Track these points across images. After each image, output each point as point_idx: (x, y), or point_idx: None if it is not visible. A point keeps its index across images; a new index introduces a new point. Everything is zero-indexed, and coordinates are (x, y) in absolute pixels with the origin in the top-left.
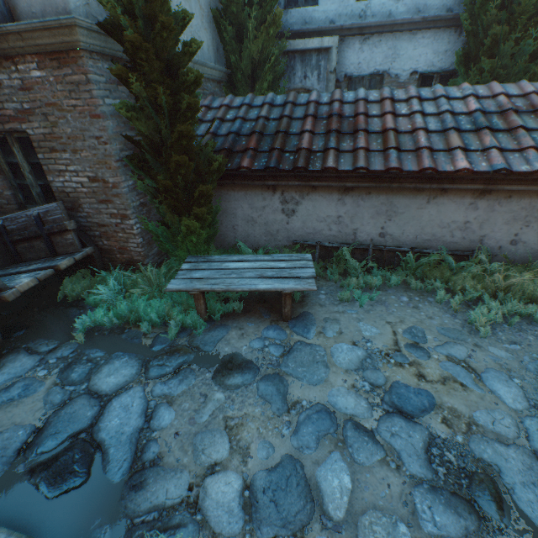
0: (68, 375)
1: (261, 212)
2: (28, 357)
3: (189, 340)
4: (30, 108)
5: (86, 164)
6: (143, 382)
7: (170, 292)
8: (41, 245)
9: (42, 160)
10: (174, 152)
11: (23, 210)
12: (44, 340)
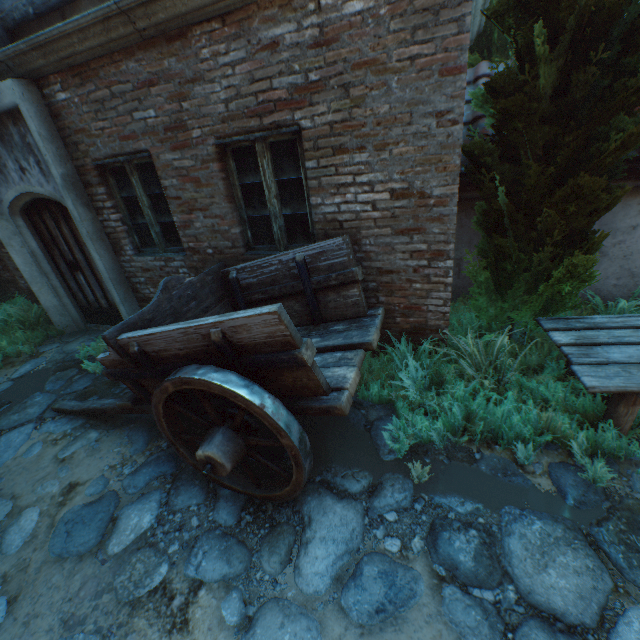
0: (451, 557)
1: (622, 236)
2: (340, 504)
3: (633, 485)
4: (319, 80)
5: (394, 168)
6: (631, 593)
7: (515, 383)
8: (294, 307)
9: (311, 172)
10: (597, 122)
11: (250, 255)
12: (344, 469)
